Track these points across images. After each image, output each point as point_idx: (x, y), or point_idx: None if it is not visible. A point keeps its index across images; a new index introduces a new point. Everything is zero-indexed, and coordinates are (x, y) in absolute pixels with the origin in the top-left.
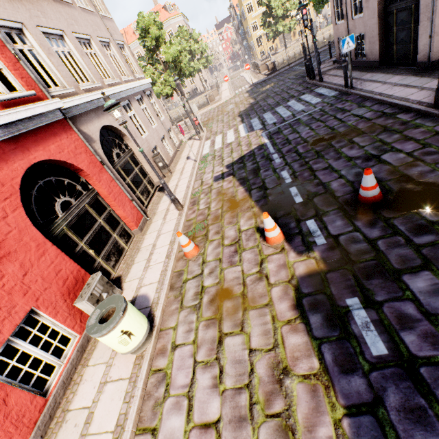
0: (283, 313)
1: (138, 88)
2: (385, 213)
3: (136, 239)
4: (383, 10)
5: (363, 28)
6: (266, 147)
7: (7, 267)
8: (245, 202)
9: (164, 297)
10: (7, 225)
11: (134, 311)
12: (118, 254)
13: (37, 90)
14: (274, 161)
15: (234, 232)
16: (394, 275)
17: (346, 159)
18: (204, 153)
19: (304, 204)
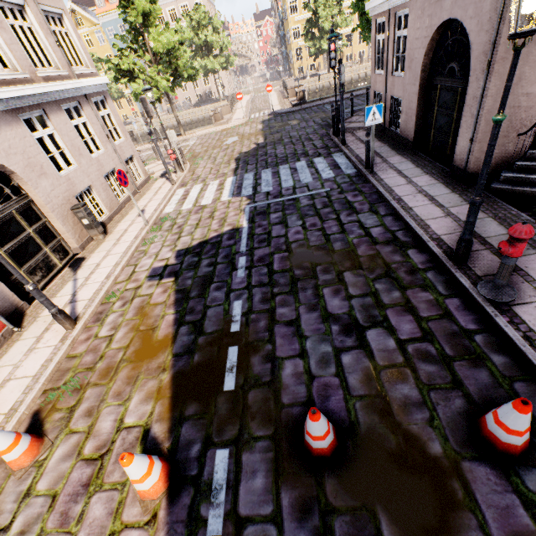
0: None
1: (73, 91)
2: (331, 491)
3: None
4: (427, 79)
5: (402, 92)
6: (239, 237)
7: None
8: (161, 351)
9: None
10: None
11: None
12: None
13: None
14: (236, 272)
15: (111, 426)
16: None
17: (322, 314)
18: (165, 212)
19: (232, 401)
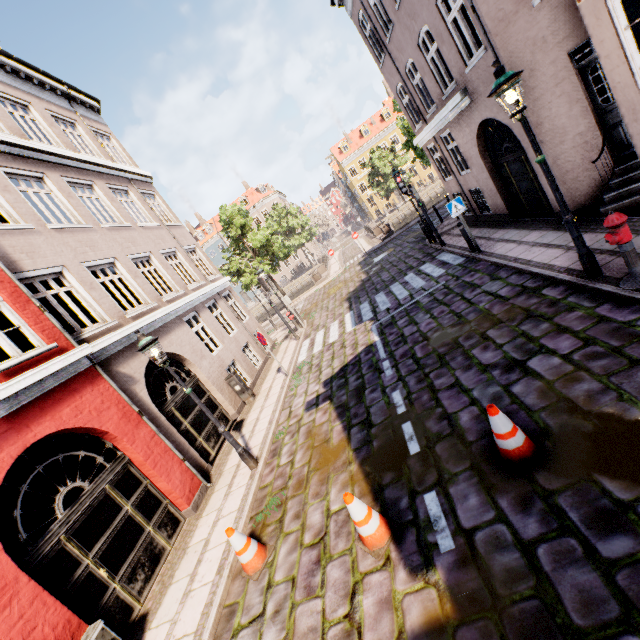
0: None
1: (210, 293)
2: (544, 480)
3: (186, 527)
4: (491, 164)
5: (475, 183)
6: (375, 349)
7: None
8: (341, 452)
9: None
10: None
11: None
12: (151, 563)
13: (61, 340)
14: (383, 373)
15: (321, 517)
16: None
17: (478, 368)
18: (300, 361)
19: (422, 458)
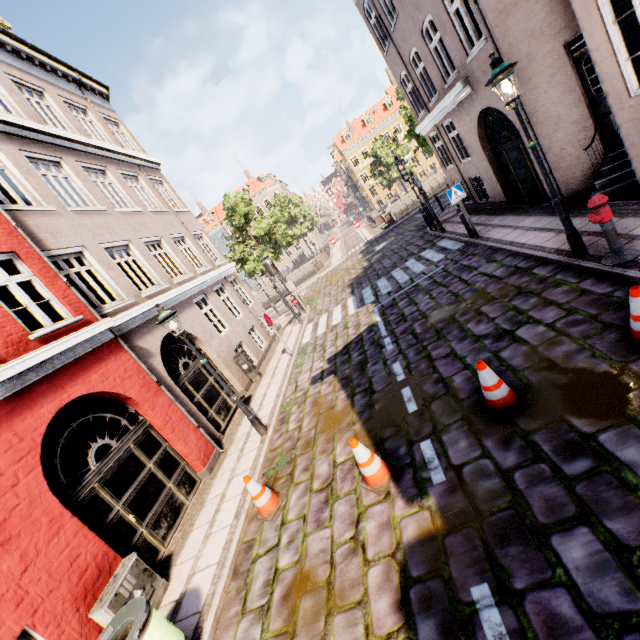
0: (381, 618)
1: (217, 277)
2: (523, 423)
3: (202, 486)
4: (491, 152)
5: (476, 171)
6: (377, 328)
7: (2, 561)
8: (346, 416)
9: (220, 592)
10: (15, 496)
11: (162, 625)
12: (172, 514)
13: (86, 313)
14: (385, 348)
15: (328, 467)
16: (539, 536)
17: (472, 339)
18: (304, 343)
19: (419, 415)
